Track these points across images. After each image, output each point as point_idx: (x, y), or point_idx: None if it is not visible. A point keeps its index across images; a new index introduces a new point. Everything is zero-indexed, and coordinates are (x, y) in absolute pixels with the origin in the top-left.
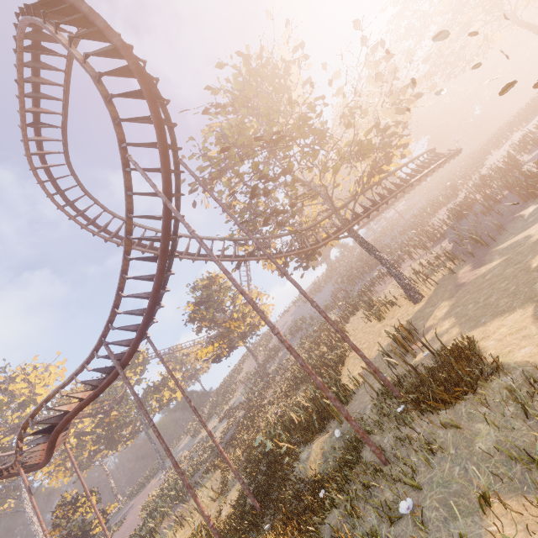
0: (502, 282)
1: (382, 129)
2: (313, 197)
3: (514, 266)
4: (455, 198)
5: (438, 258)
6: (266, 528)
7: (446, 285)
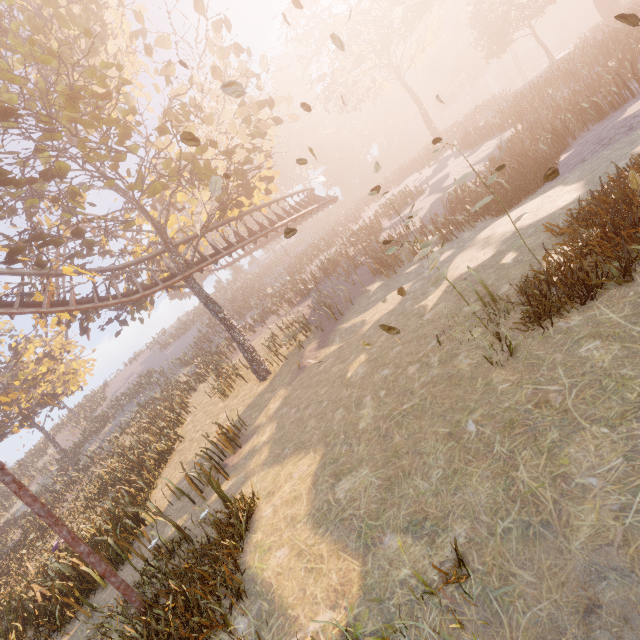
0: (323, 387)
1: (223, 152)
2: (127, 224)
3: (340, 363)
4: (332, 247)
5: (293, 325)
6: None
7: (293, 363)
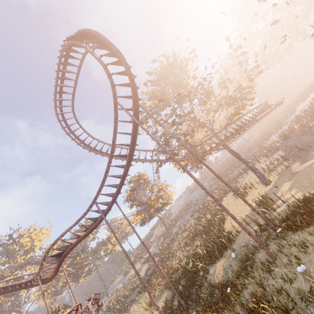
0: None
1: (242, 89)
2: (203, 127)
3: None
4: (280, 129)
5: (277, 160)
6: (193, 313)
7: (285, 174)
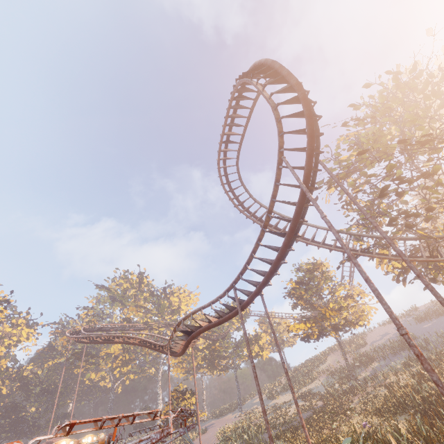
0: None
1: None
2: None
3: None
4: None
5: None
6: None
7: None
